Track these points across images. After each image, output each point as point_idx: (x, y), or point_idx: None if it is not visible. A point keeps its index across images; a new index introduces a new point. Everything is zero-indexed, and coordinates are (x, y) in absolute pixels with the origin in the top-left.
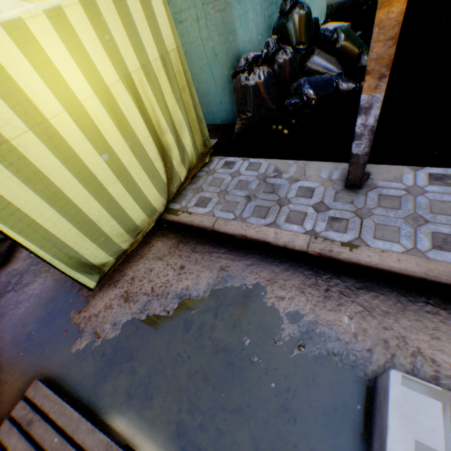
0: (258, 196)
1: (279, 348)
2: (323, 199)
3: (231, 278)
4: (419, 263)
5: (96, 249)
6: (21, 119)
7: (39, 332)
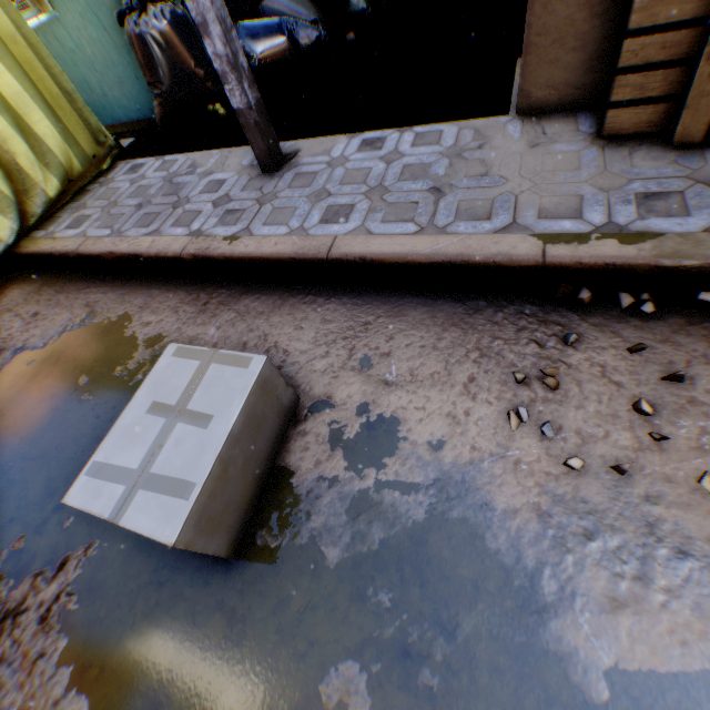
0: (153, 201)
1: (121, 379)
2: (230, 191)
3: (95, 315)
4: (296, 243)
5: None
6: None
7: None
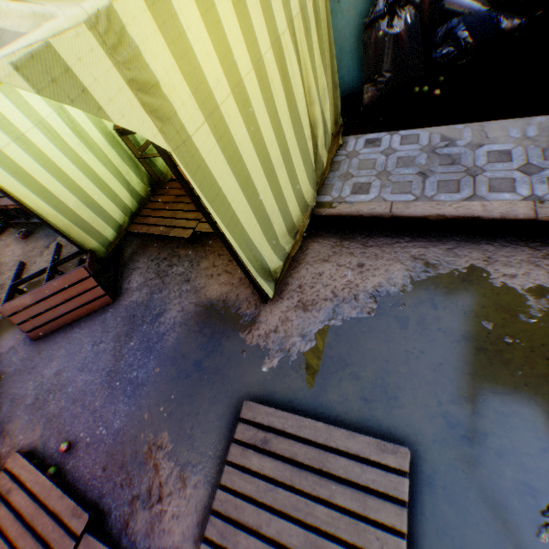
0: (434, 170)
1: (535, 325)
2: (528, 160)
3: (434, 266)
4: None
5: (270, 252)
6: (225, 78)
7: (208, 360)
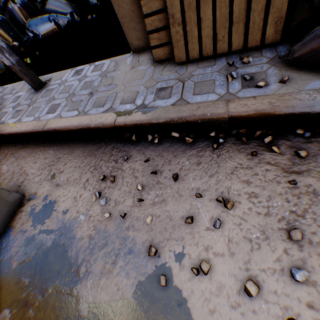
0: None
1: None
2: (21, 101)
3: None
4: (34, 124)
5: None
6: None
7: None
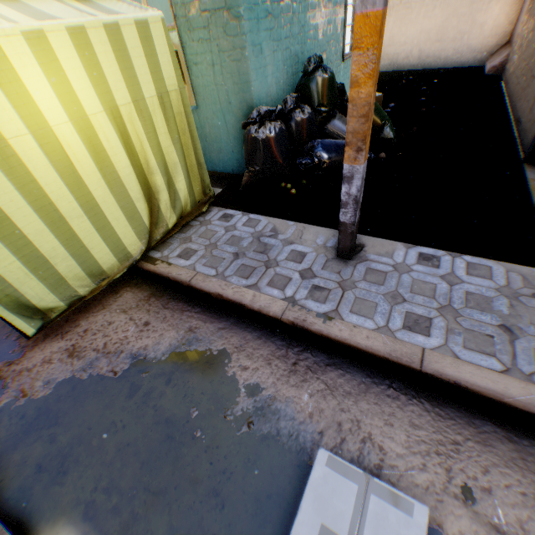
0: (247, 254)
1: (227, 423)
2: (312, 266)
3: (197, 341)
4: (387, 343)
5: (45, 290)
6: None
7: None
